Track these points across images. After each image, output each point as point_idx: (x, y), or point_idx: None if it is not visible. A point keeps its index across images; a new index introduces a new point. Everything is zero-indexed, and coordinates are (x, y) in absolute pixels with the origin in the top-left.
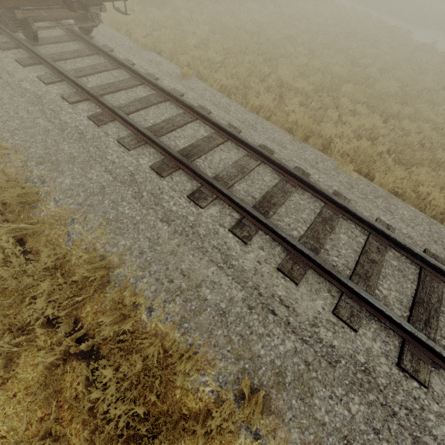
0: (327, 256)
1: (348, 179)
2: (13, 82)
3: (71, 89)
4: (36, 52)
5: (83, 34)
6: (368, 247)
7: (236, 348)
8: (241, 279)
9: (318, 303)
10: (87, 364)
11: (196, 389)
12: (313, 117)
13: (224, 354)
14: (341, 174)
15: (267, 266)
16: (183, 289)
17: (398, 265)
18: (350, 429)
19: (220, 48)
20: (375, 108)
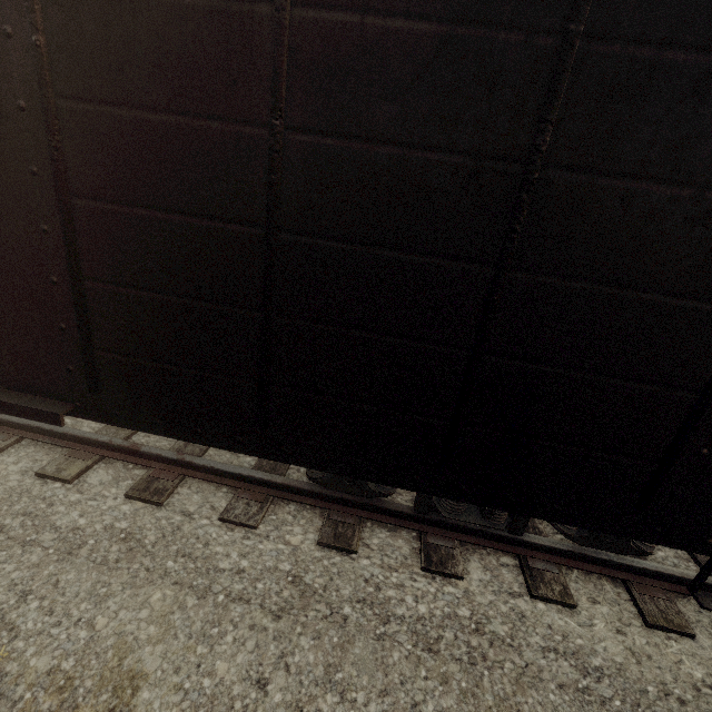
0: None
1: None
2: None
3: None
4: (664, 572)
5: None
6: None
7: None
8: None
9: None
10: None
11: None
12: None
13: None
14: None
15: None
16: None
17: None
18: None
19: None
20: None
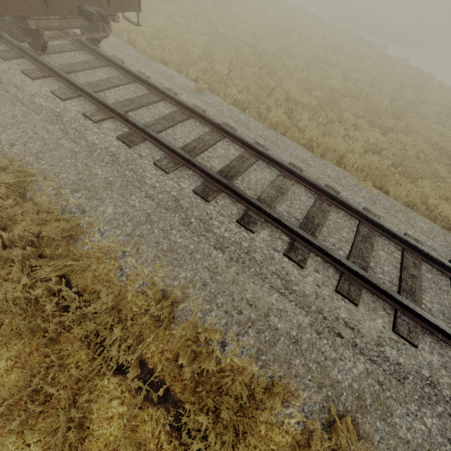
0: (374, 274)
1: (369, 194)
2: (24, 97)
3: (90, 105)
4: (46, 64)
5: (90, 43)
6: (405, 262)
7: (316, 376)
8: (304, 304)
9: (378, 322)
10: (164, 410)
11: (281, 422)
12: (323, 132)
13: (306, 383)
14: (363, 190)
15: (326, 289)
16: (254, 320)
17: (432, 277)
18: (430, 443)
19: (225, 60)
20: (374, 122)
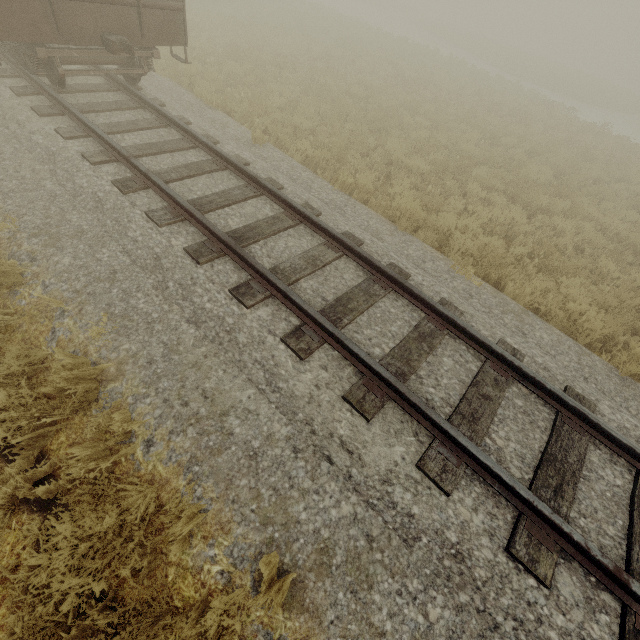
0: (420, 386)
1: (466, 285)
2: (22, 134)
3: (97, 147)
4: (60, 100)
5: (129, 83)
6: (481, 377)
7: (265, 507)
8: (289, 408)
9: (397, 450)
10: (43, 520)
11: (199, 567)
12: (430, 205)
13: (245, 514)
14: (457, 279)
15: (328, 393)
16: (201, 417)
17: (523, 405)
18: None
19: (312, 112)
20: (517, 198)
